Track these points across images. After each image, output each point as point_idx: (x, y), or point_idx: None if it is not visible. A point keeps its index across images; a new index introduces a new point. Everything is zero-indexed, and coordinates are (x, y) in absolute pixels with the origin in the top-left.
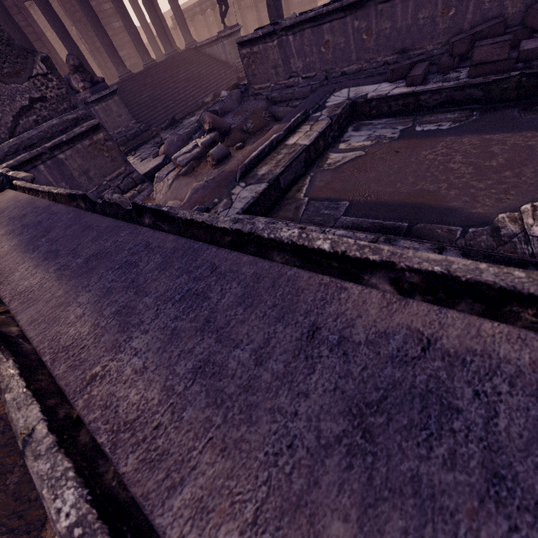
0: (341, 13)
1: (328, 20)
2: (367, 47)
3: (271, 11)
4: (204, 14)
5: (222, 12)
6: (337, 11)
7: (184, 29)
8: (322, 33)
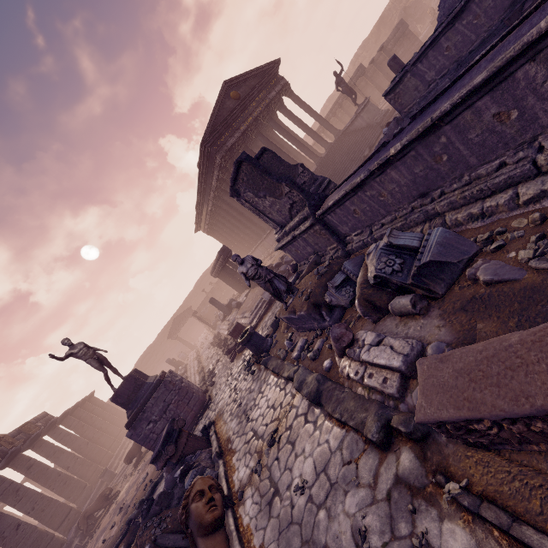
0: (449, 26)
1: (441, 36)
2: (481, 25)
3: (394, 67)
4: (335, 115)
5: (353, 99)
6: (446, 27)
7: (331, 129)
8: (441, 45)
